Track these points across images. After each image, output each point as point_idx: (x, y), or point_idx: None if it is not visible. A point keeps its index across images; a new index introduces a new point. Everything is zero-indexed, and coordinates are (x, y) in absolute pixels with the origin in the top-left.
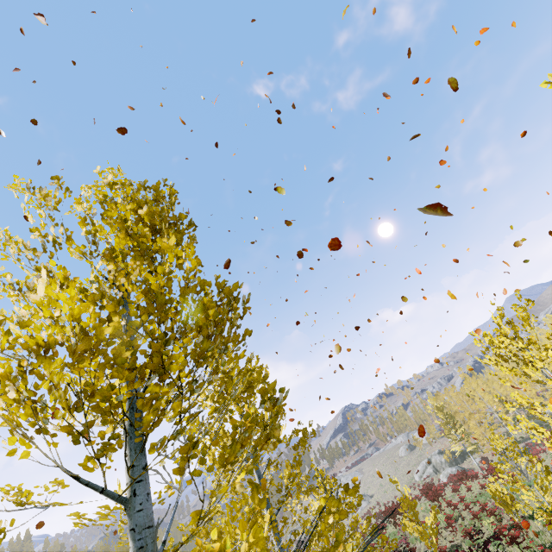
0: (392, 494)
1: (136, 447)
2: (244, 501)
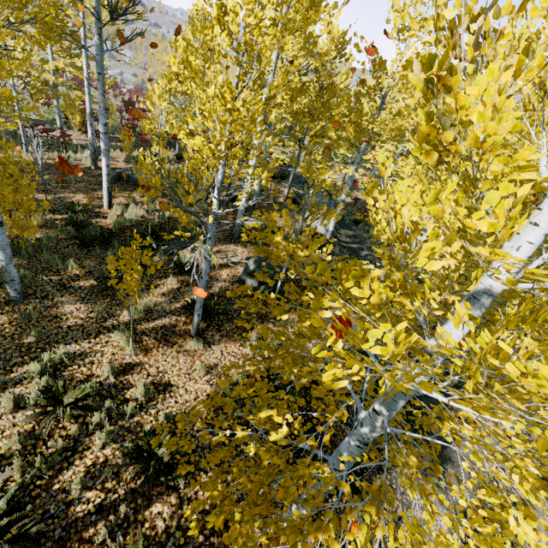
0: None
1: None
2: None
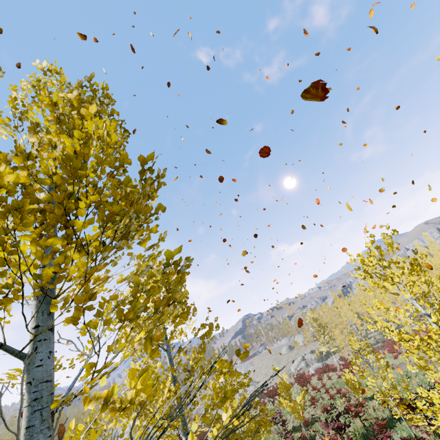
0: (273, 381)
1: (44, 310)
2: (150, 371)
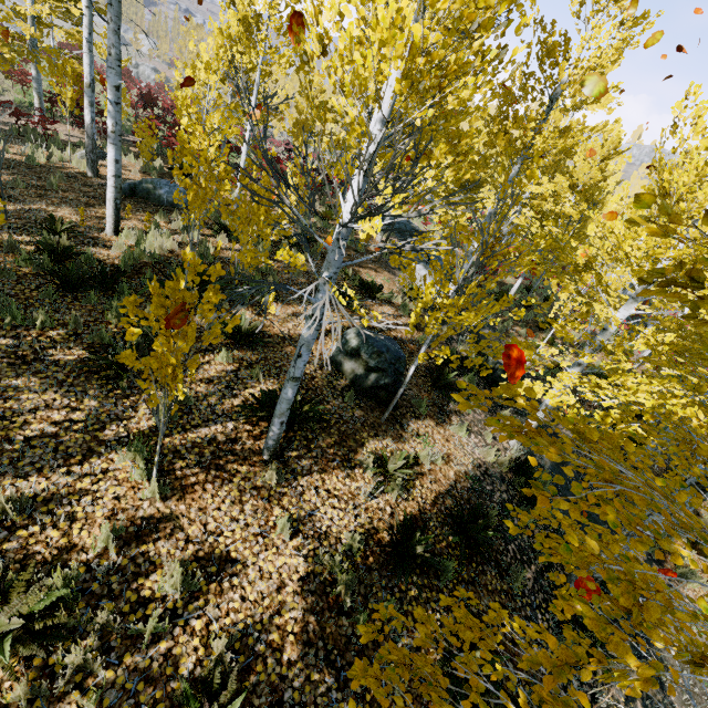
0: None
1: None
2: None
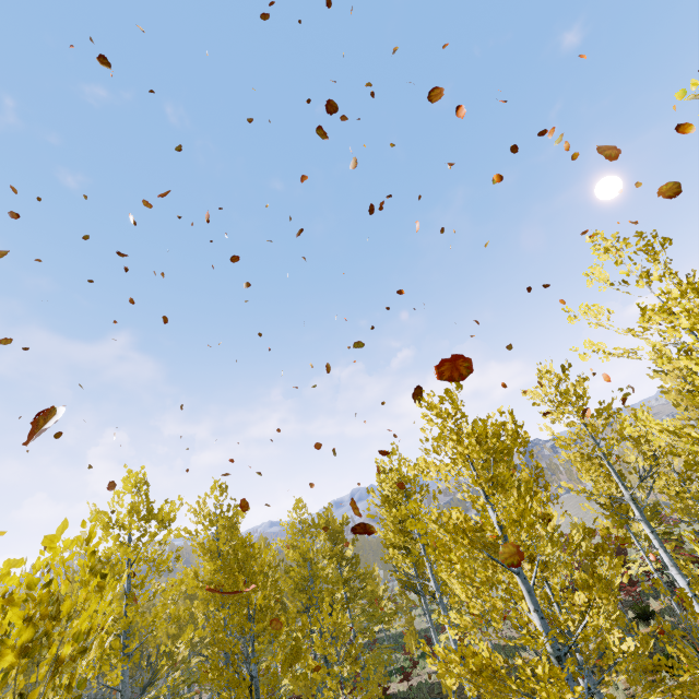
0: None
1: None
2: None
